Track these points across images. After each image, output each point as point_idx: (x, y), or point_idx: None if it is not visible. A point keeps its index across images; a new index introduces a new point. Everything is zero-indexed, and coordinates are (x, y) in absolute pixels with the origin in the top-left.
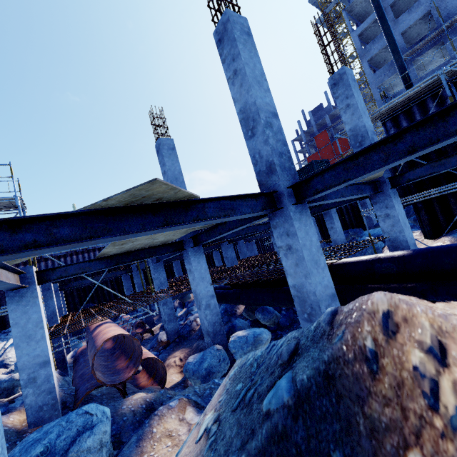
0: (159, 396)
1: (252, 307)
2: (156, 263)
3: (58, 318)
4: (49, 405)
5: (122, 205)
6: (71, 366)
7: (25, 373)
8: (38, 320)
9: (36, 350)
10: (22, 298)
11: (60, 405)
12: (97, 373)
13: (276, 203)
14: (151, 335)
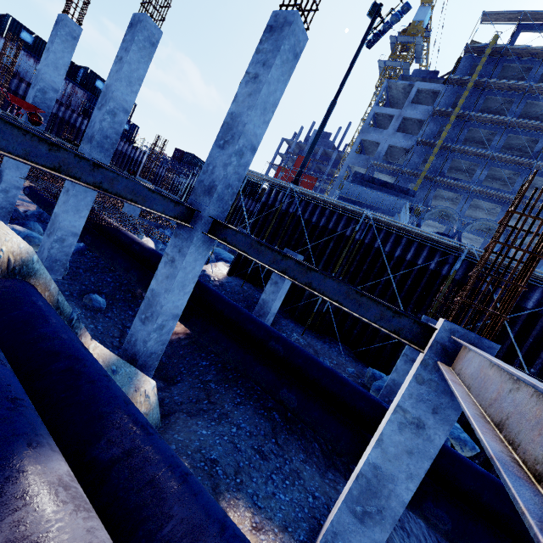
0: None
1: None
2: None
3: None
4: None
5: None
6: None
7: None
8: None
9: None
10: None
11: None
12: None
13: None
14: None
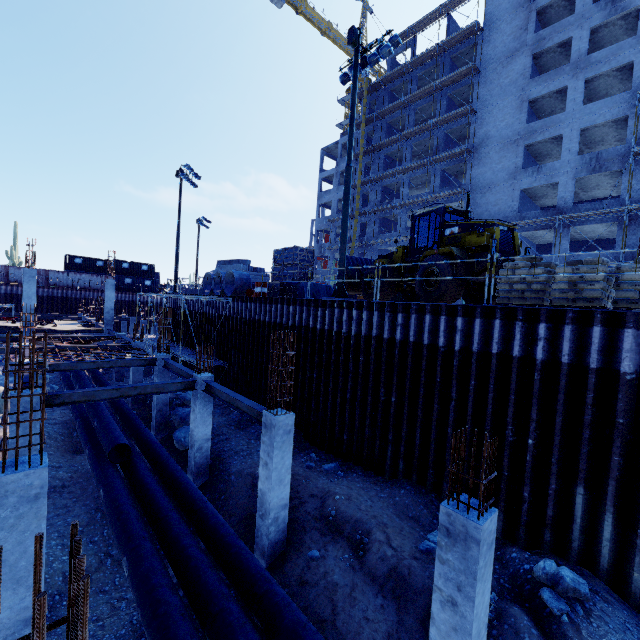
0: None
1: None
2: None
3: None
4: None
5: None
6: None
7: None
8: None
9: None
10: None
11: None
12: None
13: None
14: None
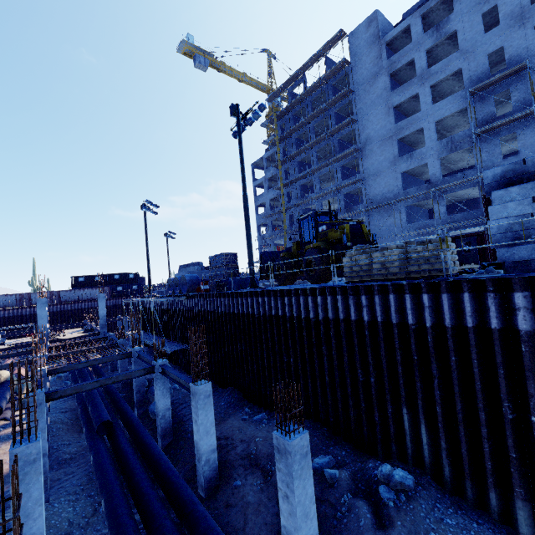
0: None
1: None
2: None
3: None
4: None
5: None
6: None
7: None
8: None
9: None
10: None
11: None
12: None
13: None
14: None
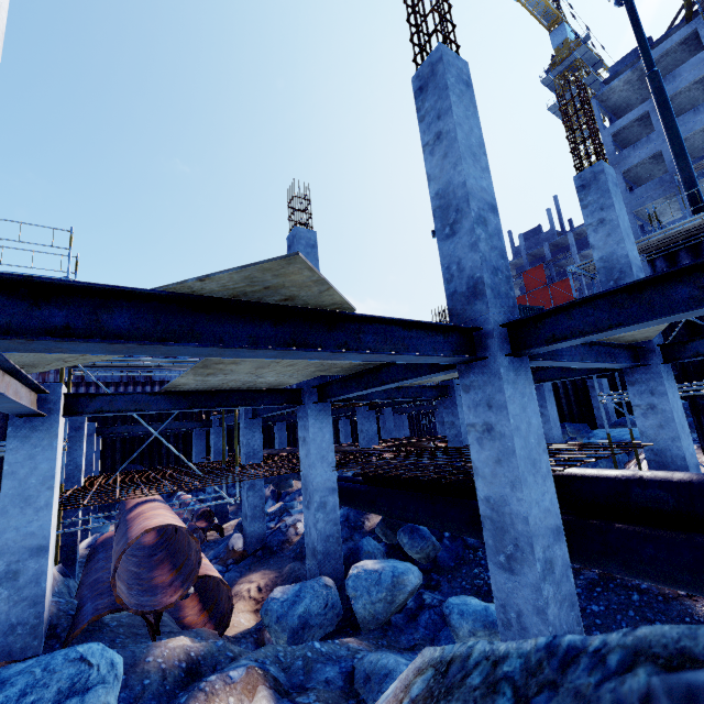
0: (213, 651)
1: (393, 522)
2: (252, 419)
3: (81, 478)
4: (28, 626)
5: (227, 296)
6: (83, 562)
7: (3, 561)
8: (47, 475)
9: (31, 523)
10: (33, 433)
11: (45, 629)
12: (119, 584)
13: (476, 349)
14: (218, 536)
